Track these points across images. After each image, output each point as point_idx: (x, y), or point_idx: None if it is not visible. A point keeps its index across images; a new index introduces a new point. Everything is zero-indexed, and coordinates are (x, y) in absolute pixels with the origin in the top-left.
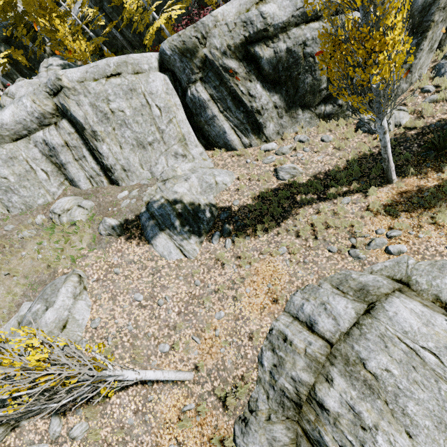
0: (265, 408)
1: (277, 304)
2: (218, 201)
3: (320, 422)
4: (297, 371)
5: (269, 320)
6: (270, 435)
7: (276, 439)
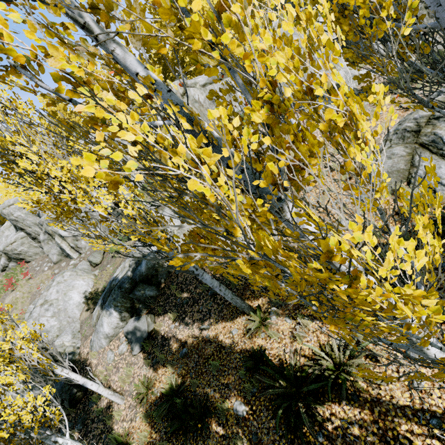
0: (387, 147)
1: (407, 111)
2: (359, 87)
3: (436, 127)
4: (419, 113)
5: (398, 119)
6: (389, 153)
7: (395, 154)
